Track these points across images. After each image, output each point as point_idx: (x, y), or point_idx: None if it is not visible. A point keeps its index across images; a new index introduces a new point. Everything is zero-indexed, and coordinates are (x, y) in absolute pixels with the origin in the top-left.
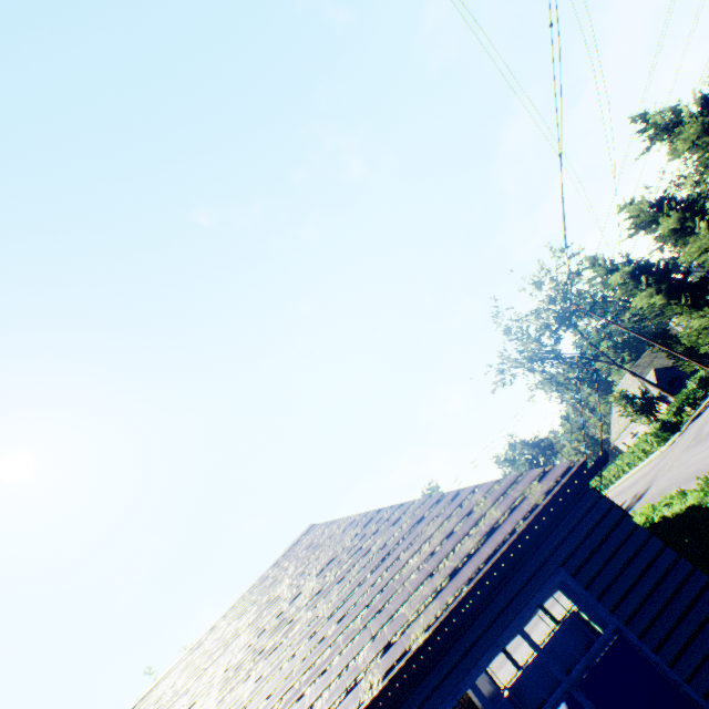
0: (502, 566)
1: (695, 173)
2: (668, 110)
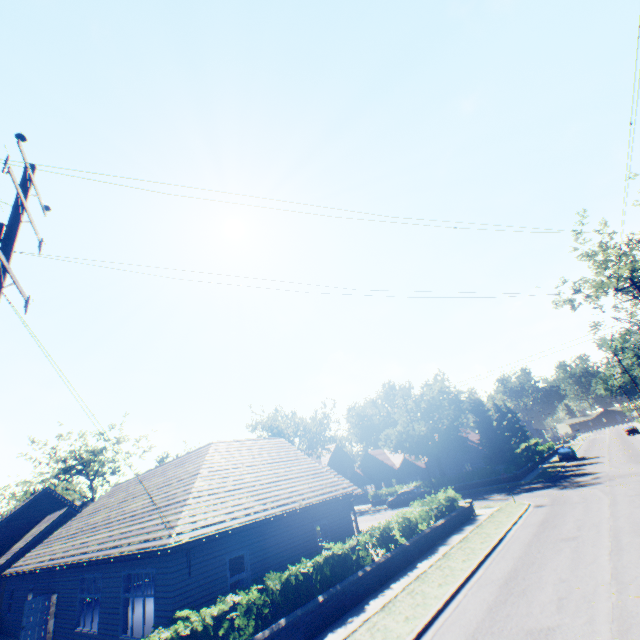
0: (136, 556)
1: None
2: None
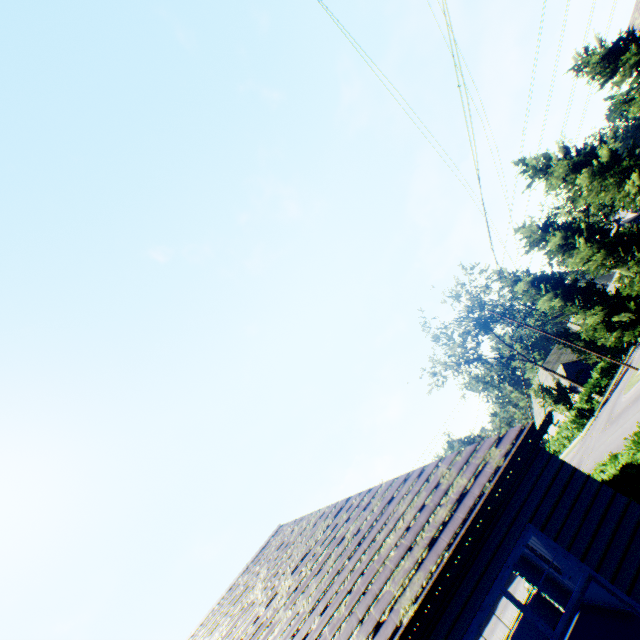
0: (478, 526)
1: (565, 205)
2: (540, 156)
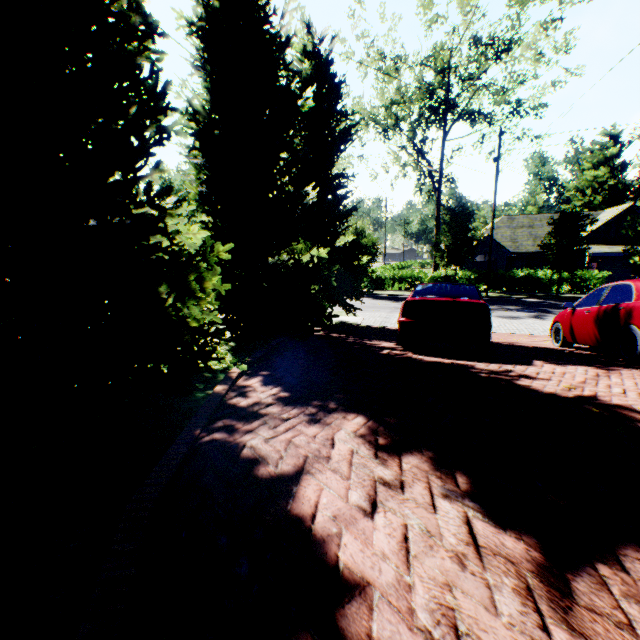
0: None
1: None
2: None
